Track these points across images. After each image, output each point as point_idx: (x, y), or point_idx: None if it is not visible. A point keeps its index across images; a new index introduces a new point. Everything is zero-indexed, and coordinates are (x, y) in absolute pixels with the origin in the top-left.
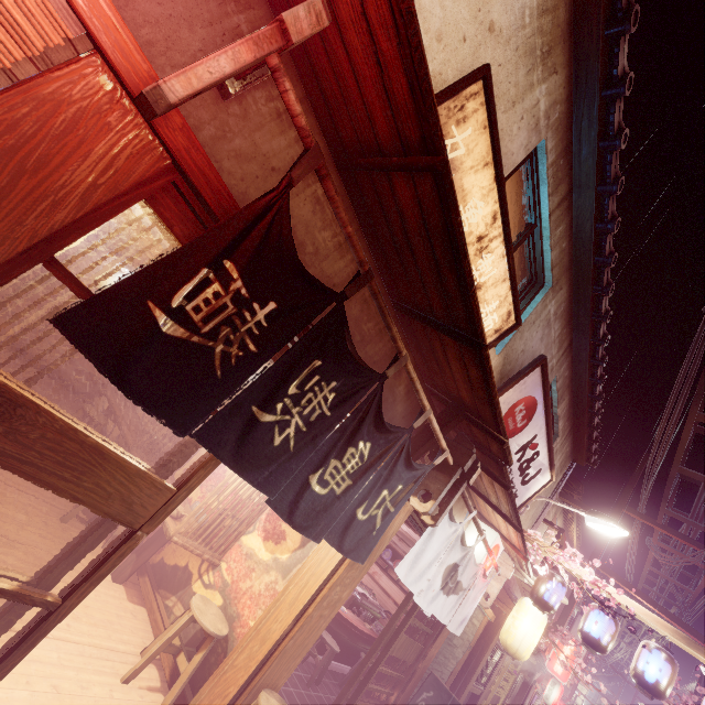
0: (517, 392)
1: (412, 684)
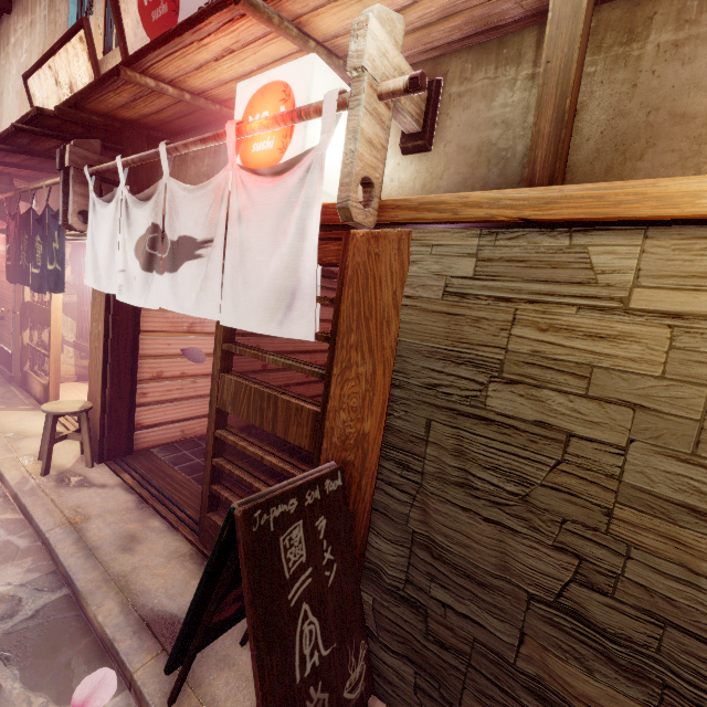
0: (131, 6)
1: None
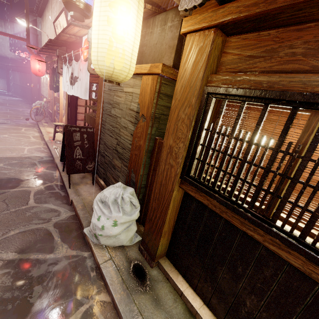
0: None
1: (96, 139)
